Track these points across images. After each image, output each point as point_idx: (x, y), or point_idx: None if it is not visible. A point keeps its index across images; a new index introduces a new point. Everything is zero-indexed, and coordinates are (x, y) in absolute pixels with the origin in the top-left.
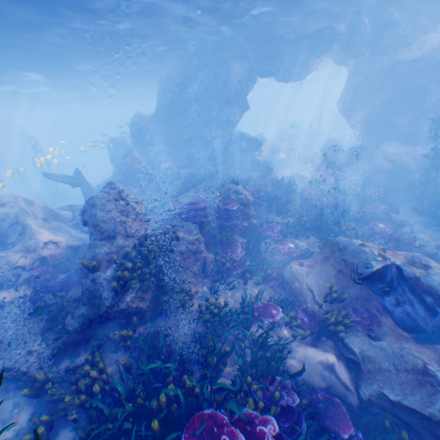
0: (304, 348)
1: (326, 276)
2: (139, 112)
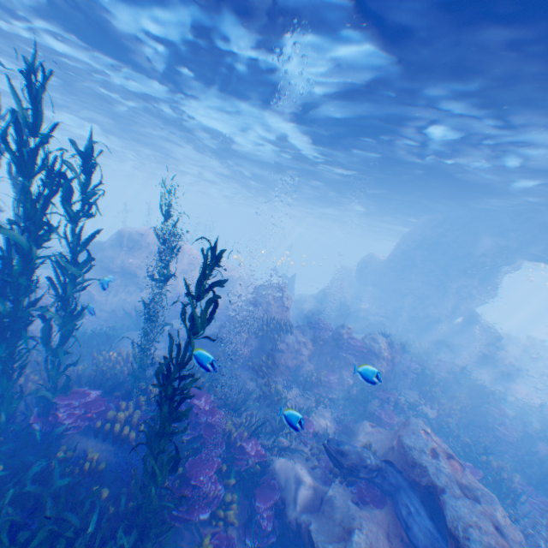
0: (300, 464)
1: (380, 445)
2: (372, 253)
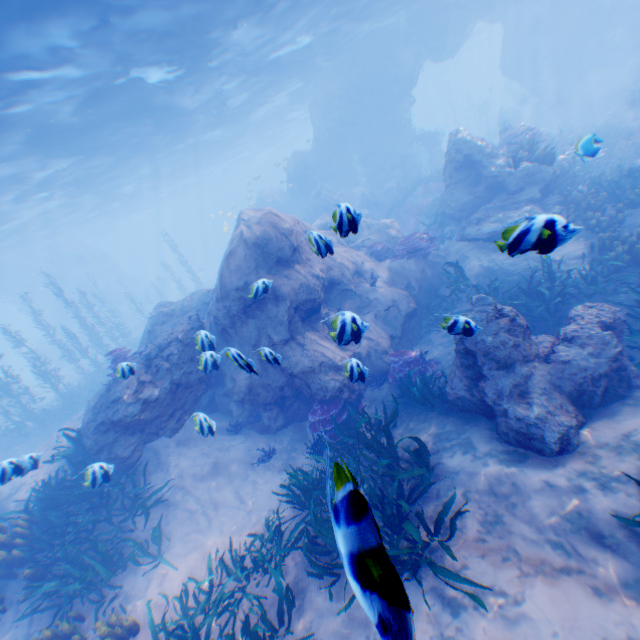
0: None
1: None
2: (296, 150)
